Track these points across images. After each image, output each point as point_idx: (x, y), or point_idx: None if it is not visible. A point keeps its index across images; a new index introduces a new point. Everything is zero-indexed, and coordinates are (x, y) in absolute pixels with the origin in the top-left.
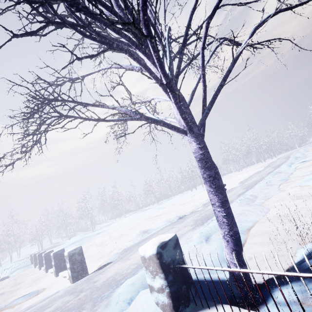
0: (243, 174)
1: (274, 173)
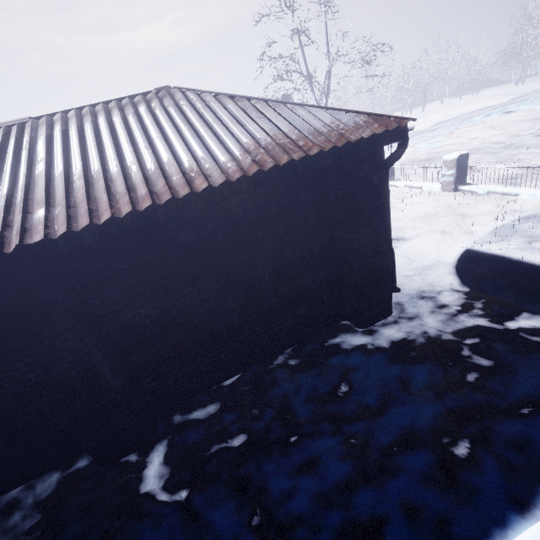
0: (489, 101)
1: (453, 124)
